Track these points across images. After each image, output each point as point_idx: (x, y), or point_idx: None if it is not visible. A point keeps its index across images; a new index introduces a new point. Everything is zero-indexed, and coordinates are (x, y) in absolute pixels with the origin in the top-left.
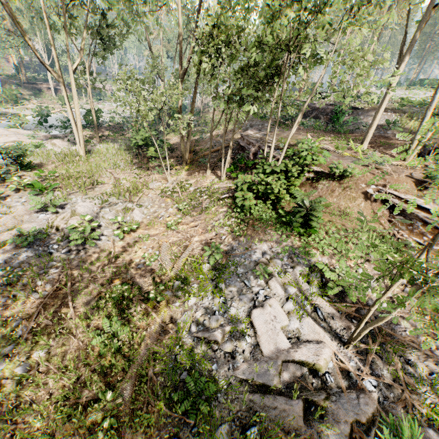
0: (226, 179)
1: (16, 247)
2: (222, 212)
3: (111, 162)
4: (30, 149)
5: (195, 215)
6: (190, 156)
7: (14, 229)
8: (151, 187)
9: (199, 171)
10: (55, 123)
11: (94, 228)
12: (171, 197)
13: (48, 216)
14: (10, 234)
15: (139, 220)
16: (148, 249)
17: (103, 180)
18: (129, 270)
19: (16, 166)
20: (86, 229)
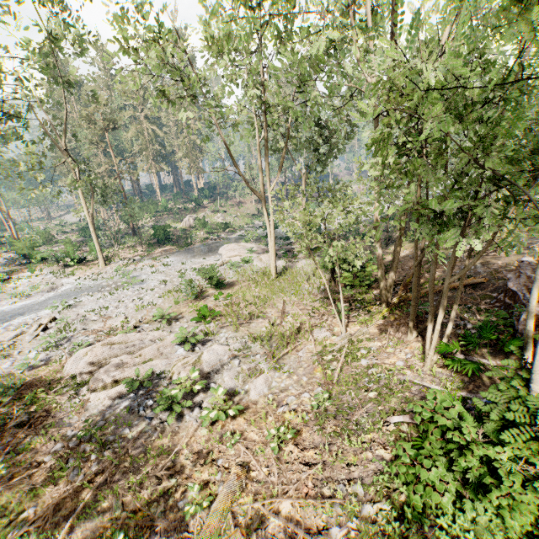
0: (437, 364)
1: (127, 388)
2: (375, 462)
3: (293, 287)
4: (237, 265)
5: (325, 433)
6: (402, 290)
7: (149, 362)
8: (312, 338)
9: (399, 327)
10: (283, 234)
11: (200, 390)
12: (323, 367)
13: (183, 353)
14: (134, 370)
15: (254, 397)
16: (219, 469)
17: (270, 312)
18: (167, 502)
19: (210, 284)
20: (177, 394)
